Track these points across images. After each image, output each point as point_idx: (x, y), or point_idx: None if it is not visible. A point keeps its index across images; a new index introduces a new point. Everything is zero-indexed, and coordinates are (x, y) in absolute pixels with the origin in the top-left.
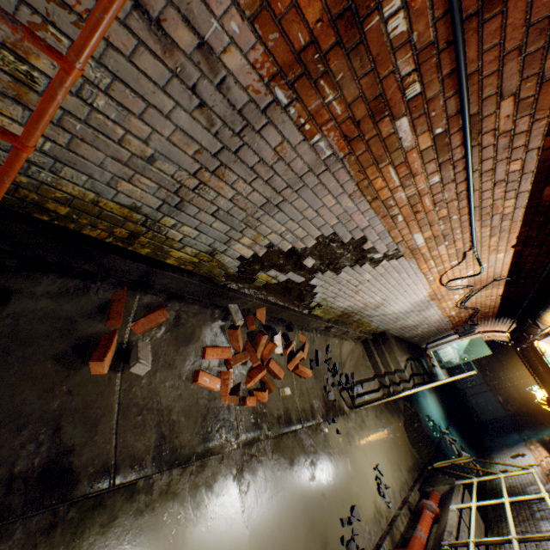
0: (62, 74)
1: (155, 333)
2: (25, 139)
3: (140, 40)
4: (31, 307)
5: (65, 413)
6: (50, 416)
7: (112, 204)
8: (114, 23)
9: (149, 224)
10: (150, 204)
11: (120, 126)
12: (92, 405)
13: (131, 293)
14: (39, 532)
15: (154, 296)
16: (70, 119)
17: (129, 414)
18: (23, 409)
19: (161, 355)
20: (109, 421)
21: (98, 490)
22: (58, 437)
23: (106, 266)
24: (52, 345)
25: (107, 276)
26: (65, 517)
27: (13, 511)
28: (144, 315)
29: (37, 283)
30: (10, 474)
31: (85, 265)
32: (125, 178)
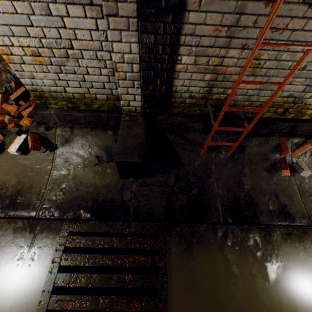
0: (308, 52)
1: (303, 157)
2: (284, 82)
3: (308, 18)
4: (251, 151)
5: (276, 191)
6: (271, 191)
7: (278, 98)
8: (297, 21)
9: (295, 101)
10: (298, 91)
11: (290, 61)
12: (285, 189)
13: (285, 139)
14: (284, 234)
15: (297, 138)
16: (268, 71)
17: (304, 195)
18: (262, 188)
19: (310, 168)
20: (296, 197)
21: (304, 224)
22: (278, 200)
23: (273, 129)
24: (262, 164)
25: (272, 133)
26: (292, 232)
27: (275, 222)
28: (296, 148)
29: (250, 141)
30: (268, 209)
31: (263, 131)
32: (287, 83)
